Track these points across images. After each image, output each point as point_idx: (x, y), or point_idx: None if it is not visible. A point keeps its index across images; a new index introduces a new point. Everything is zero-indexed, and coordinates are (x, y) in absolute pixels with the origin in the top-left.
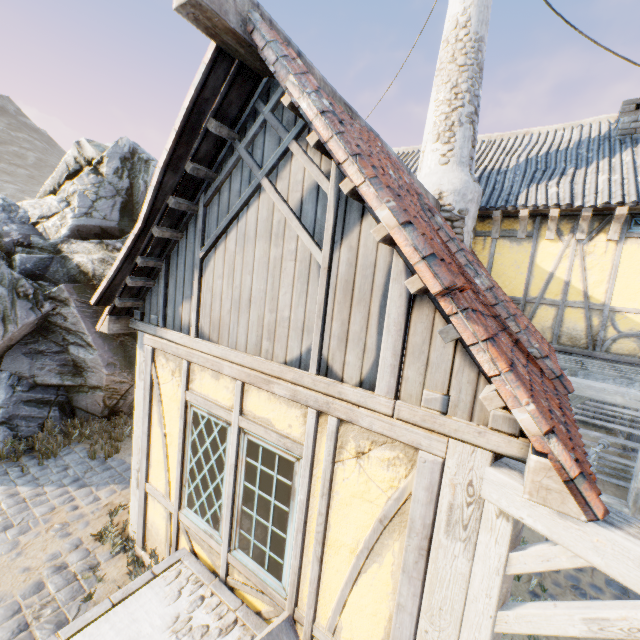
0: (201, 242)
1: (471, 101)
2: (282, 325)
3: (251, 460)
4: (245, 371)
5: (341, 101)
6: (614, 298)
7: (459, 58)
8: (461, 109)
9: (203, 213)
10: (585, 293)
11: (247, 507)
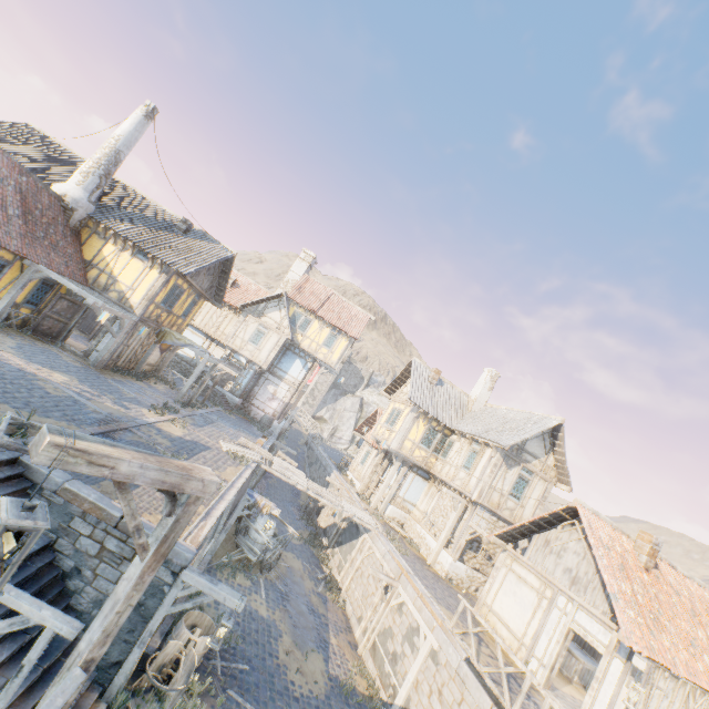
0: None
1: (105, 170)
2: None
3: None
4: None
5: None
6: (121, 276)
7: (108, 151)
8: (98, 170)
9: None
10: (113, 270)
11: None
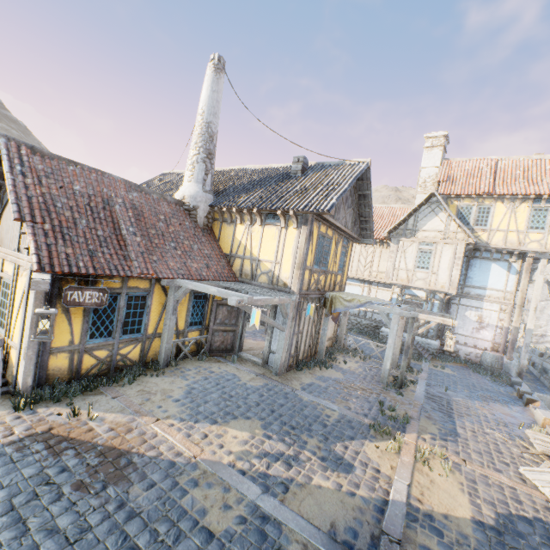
0: (1, 208)
1: (204, 152)
2: (15, 237)
3: (3, 288)
4: (4, 254)
5: (66, 159)
6: (260, 254)
7: (199, 130)
8: (198, 155)
9: (2, 197)
10: (251, 252)
11: (1, 307)
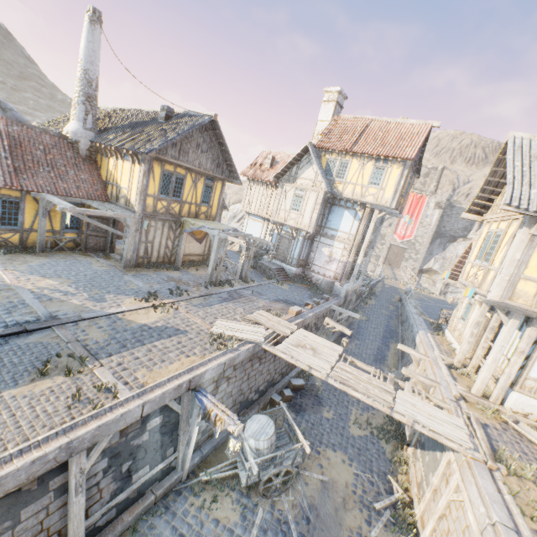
0: None
1: (83, 95)
2: None
3: None
4: None
5: None
6: (122, 183)
7: (79, 76)
8: (79, 98)
9: None
10: (117, 180)
11: None
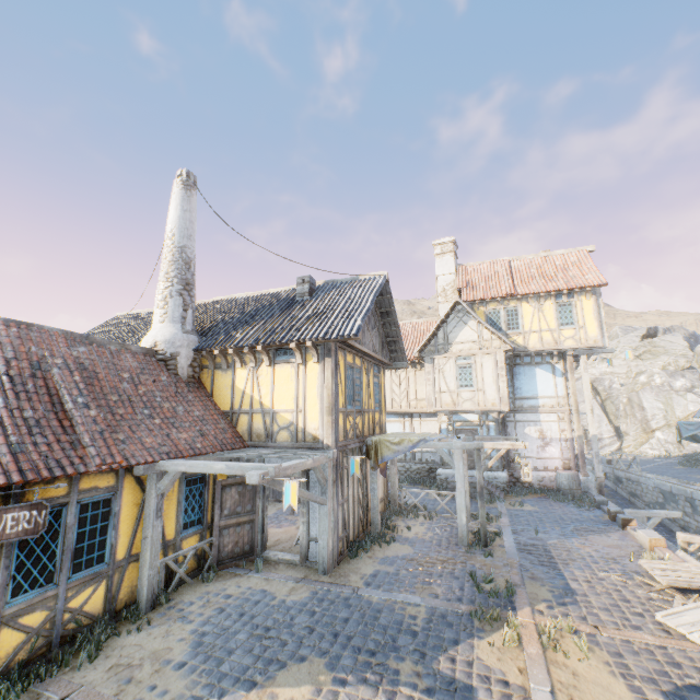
0: None
1: (179, 282)
2: None
3: None
4: None
5: None
6: (275, 403)
7: (169, 257)
8: (172, 287)
9: None
10: (261, 402)
11: None
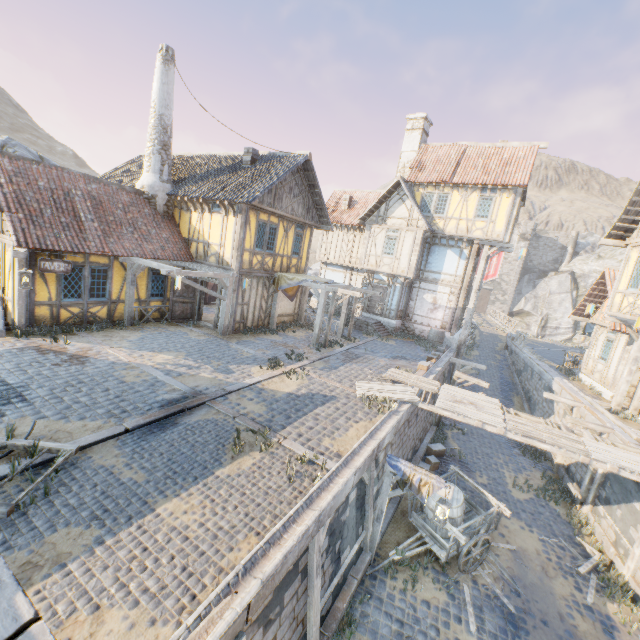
0: None
1: (159, 144)
2: None
3: None
4: None
5: (30, 160)
6: (210, 239)
7: (153, 123)
8: (154, 147)
9: None
10: (203, 236)
11: None
